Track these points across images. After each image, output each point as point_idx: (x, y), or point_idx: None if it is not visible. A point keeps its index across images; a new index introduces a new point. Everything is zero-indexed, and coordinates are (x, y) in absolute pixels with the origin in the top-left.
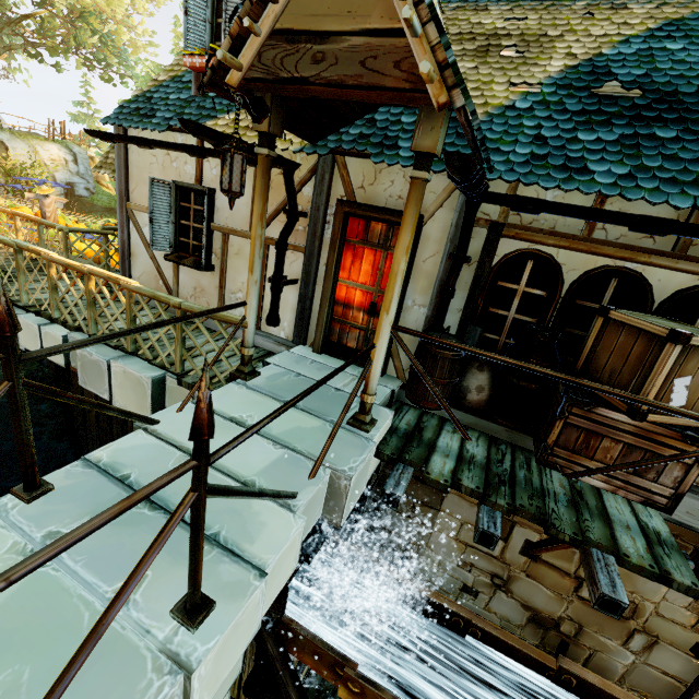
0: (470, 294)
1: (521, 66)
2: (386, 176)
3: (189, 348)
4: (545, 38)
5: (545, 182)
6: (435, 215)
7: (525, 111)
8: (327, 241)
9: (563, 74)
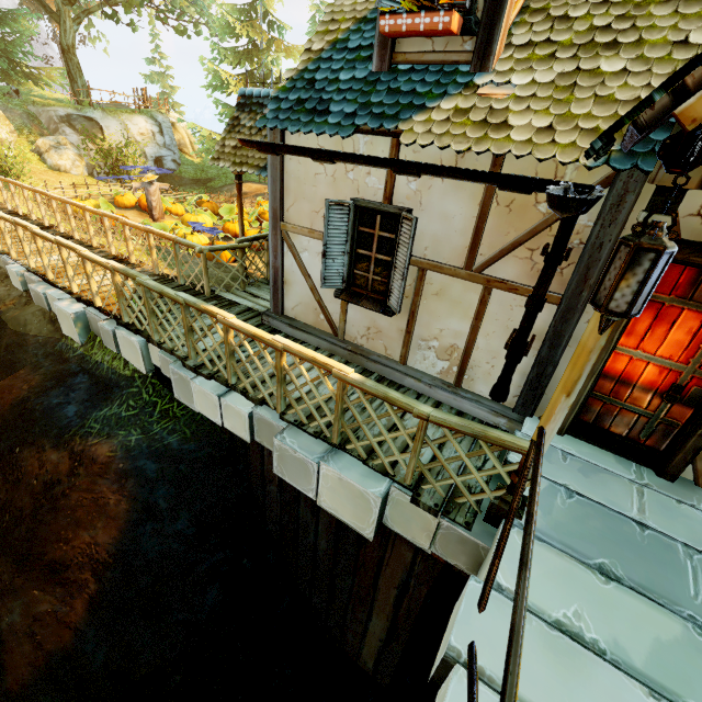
0: None
1: None
2: None
3: (393, 428)
4: None
5: None
6: None
7: None
8: None
9: None
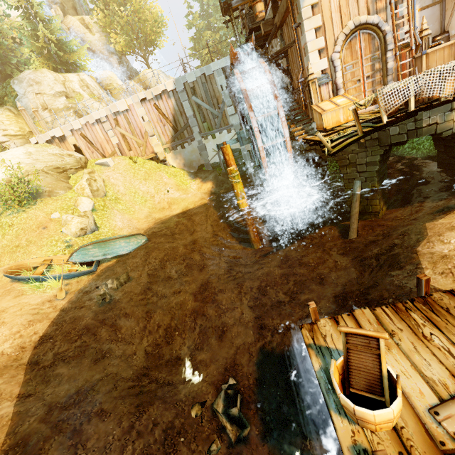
0: None
1: None
2: None
3: None
4: None
5: None
6: None
7: None
8: None
9: None
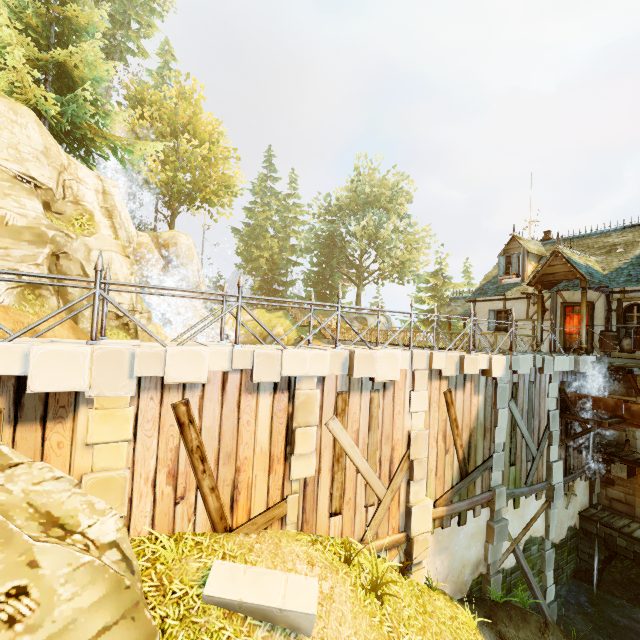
0: (617, 319)
1: (624, 254)
2: (576, 294)
3: None
4: (635, 242)
5: (629, 286)
6: (597, 301)
7: (624, 268)
8: (558, 316)
9: (639, 254)
